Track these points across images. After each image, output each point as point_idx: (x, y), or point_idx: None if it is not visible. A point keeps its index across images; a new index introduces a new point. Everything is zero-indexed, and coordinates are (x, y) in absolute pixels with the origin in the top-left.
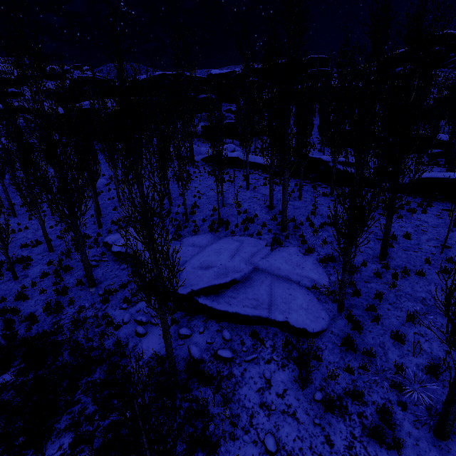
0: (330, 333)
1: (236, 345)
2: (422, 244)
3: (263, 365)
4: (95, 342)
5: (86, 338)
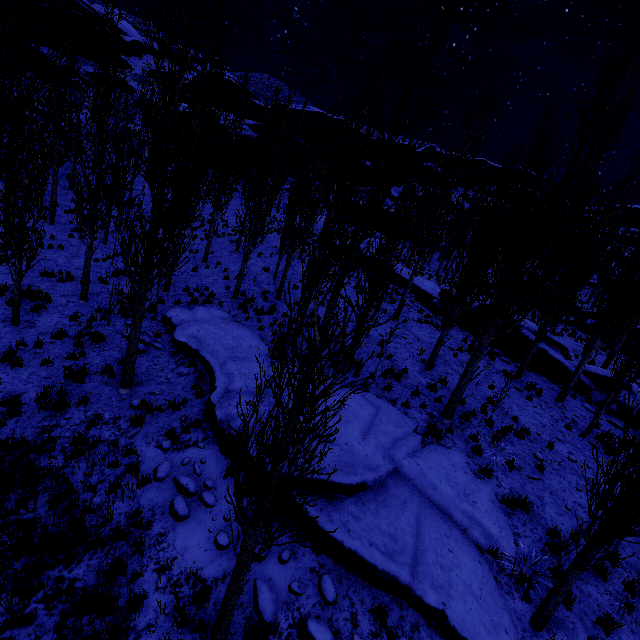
0: None
1: (343, 622)
2: None
3: None
4: (98, 495)
5: (86, 481)
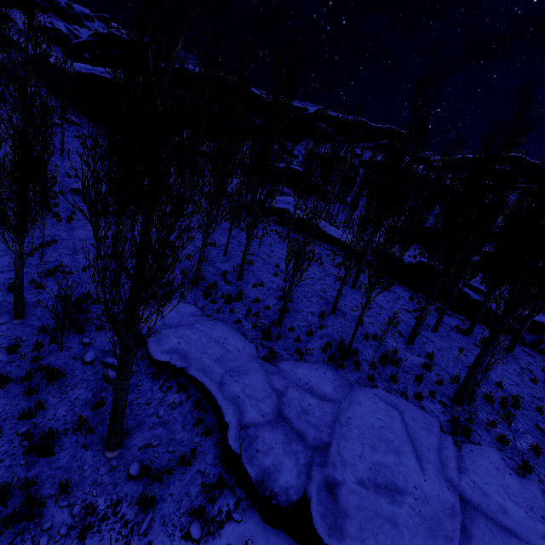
0: None
1: None
2: None
3: None
4: None
5: None
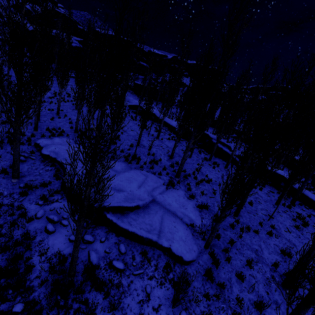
0: (198, 264)
1: (128, 259)
2: (258, 211)
3: (147, 281)
4: (4, 229)
5: None
